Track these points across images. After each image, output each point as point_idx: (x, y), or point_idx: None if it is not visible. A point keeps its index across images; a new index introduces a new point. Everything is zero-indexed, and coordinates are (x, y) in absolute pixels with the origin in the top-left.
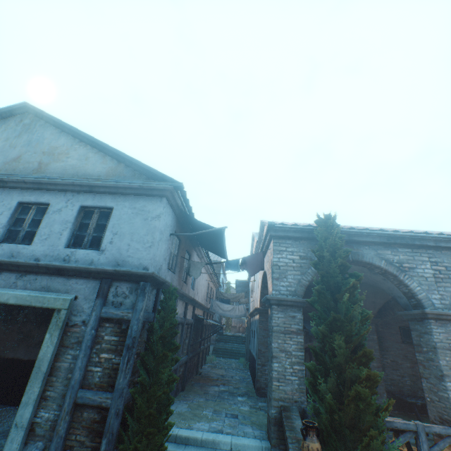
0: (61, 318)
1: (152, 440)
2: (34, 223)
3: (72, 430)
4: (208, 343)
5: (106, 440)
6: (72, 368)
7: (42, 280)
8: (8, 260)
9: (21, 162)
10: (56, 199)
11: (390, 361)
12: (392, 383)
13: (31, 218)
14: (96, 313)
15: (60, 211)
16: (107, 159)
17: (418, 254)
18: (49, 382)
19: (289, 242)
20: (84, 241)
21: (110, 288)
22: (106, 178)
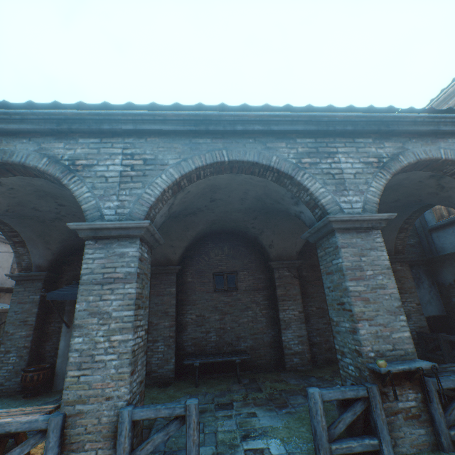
0: None
1: None
2: None
3: None
4: None
5: None
6: None
7: None
8: None
9: None
10: None
11: (195, 317)
12: (193, 343)
13: None
14: None
15: None
16: None
17: (109, 145)
18: None
19: None
20: None
21: None
22: None
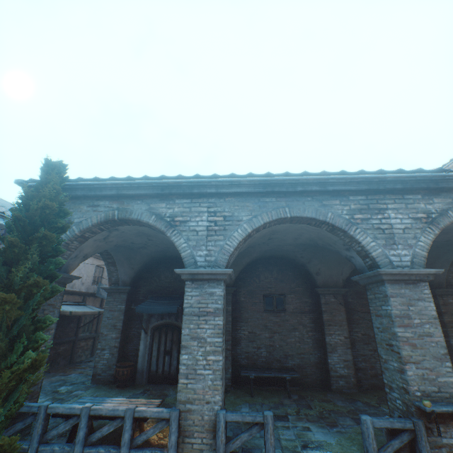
0: None
1: None
2: None
3: None
4: None
5: None
6: None
7: None
8: None
9: None
10: None
11: (248, 333)
12: (246, 356)
13: None
14: None
15: None
16: None
17: (197, 204)
18: None
19: None
20: None
21: None
22: None
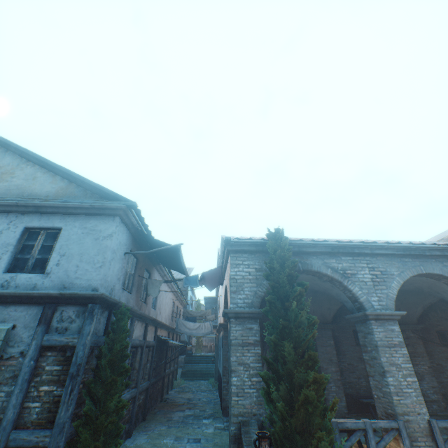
0: None
1: None
2: None
3: None
4: (175, 366)
5: None
6: (5, 407)
7: None
8: None
9: None
10: None
11: (347, 365)
12: (350, 386)
13: None
14: (37, 342)
15: (1, 234)
16: (57, 179)
17: (358, 261)
18: None
19: (245, 256)
20: (28, 264)
21: (54, 313)
22: (55, 198)
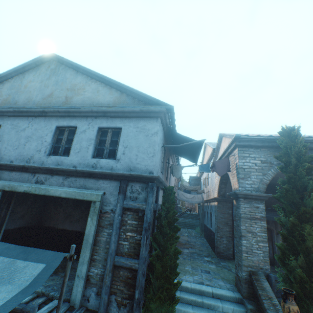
0: (97, 208)
1: (169, 293)
2: (68, 141)
3: (113, 282)
4: None
5: (138, 291)
6: (108, 241)
7: (80, 181)
8: (56, 167)
9: (53, 97)
10: (80, 123)
11: None
12: None
13: (66, 137)
14: (120, 205)
15: (85, 132)
16: (112, 91)
17: None
18: (94, 249)
19: (251, 150)
20: (104, 153)
21: (127, 187)
22: (114, 105)
